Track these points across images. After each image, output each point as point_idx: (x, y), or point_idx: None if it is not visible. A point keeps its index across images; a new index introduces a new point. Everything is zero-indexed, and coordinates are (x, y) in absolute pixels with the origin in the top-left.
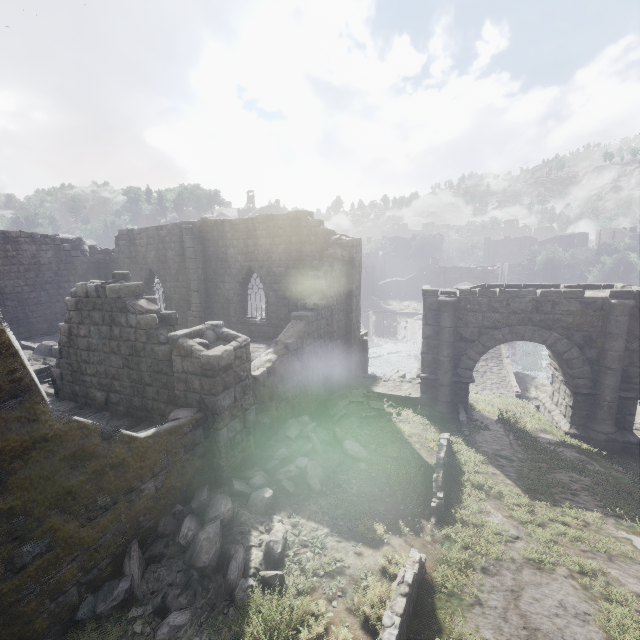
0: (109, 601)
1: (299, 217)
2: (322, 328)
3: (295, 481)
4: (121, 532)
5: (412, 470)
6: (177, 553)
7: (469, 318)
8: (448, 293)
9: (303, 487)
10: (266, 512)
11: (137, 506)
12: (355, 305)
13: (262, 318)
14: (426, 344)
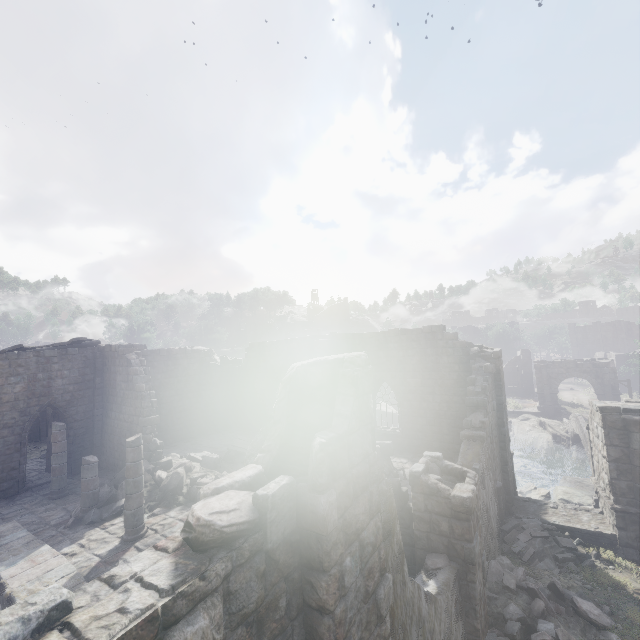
0: None
1: (434, 331)
2: (488, 447)
3: None
4: None
5: None
6: None
7: None
8: (633, 410)
9: None
10: None
11: None
12: (505, 418)
13: (394, 428)
14: (615, 468)
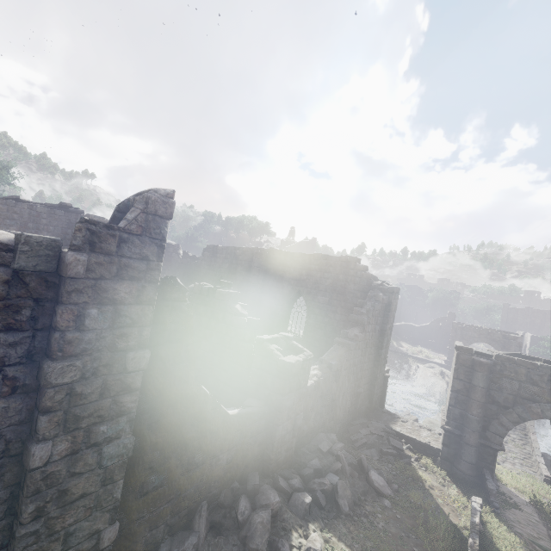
0: (181, 549)
1: (349, 261)
2: (357, 357)
3: (327, 495)
4: (199, 490)
5: (441, 525)
6: (232, 527)
7: (504, 383)
8: (483, 354)
9: (332, 504)
10: (303, 517)
11: (214, 471)
12: (385, 343)
13: (299, 334)
14: (454, 397)
